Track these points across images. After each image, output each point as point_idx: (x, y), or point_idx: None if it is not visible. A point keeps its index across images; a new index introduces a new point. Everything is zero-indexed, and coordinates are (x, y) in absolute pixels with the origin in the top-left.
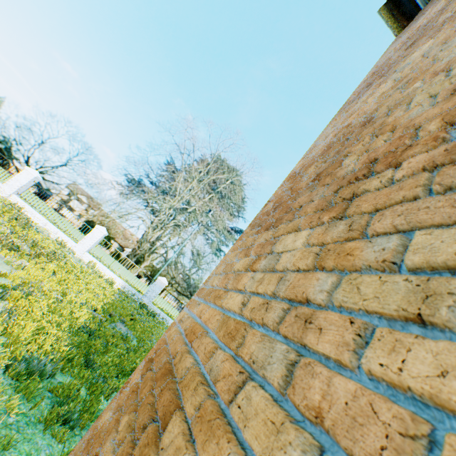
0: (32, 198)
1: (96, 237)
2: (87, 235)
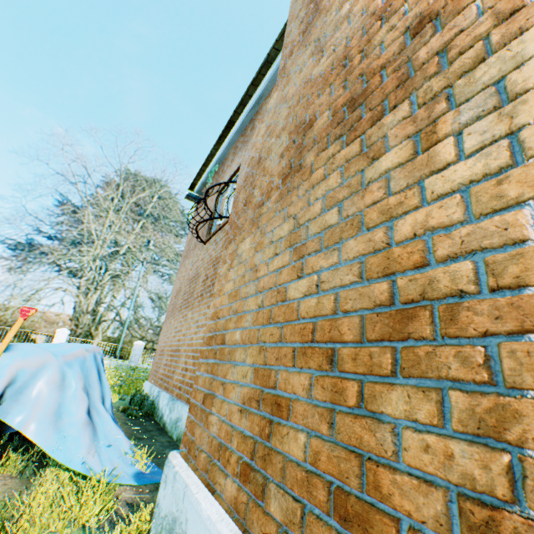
0: None
1: (63, 339)
2: (54, 341)
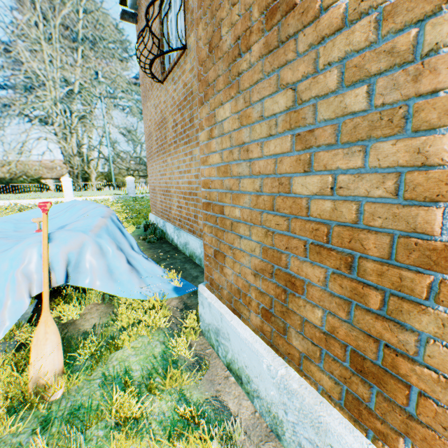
0: (6, 195)
1: (70, 186)
2: (64, 189)
